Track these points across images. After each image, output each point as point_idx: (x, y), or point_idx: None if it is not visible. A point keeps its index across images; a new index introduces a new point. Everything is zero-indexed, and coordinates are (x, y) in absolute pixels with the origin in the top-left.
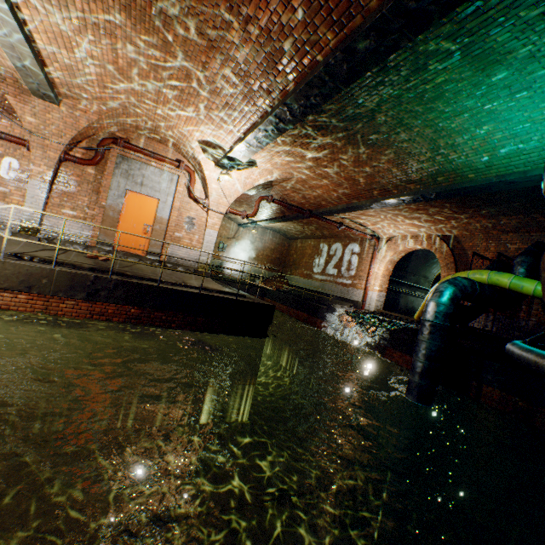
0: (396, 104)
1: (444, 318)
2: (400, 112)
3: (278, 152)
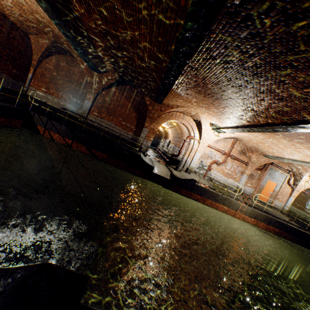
0: None
1: None
2: None
3: None
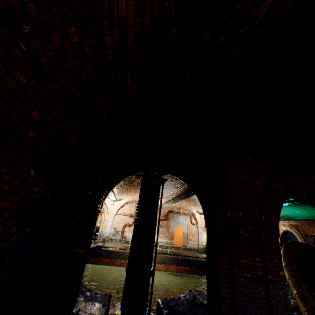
0: None
1: None
2: None
3: None
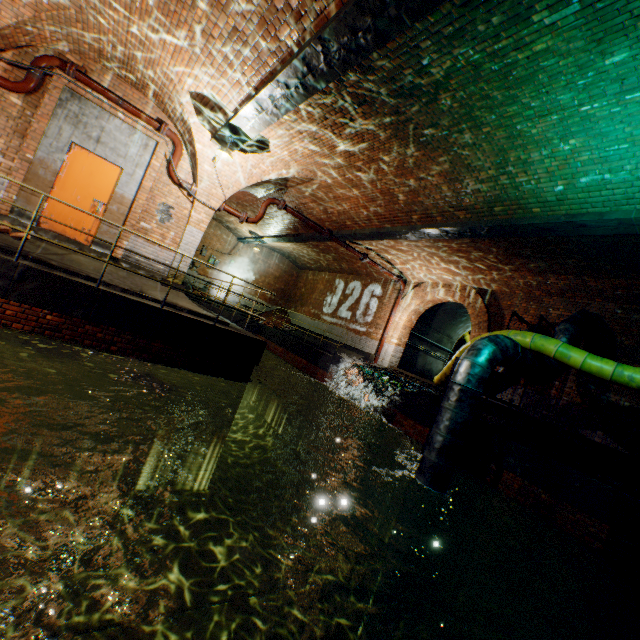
0: (471, 79)
1: (479, 384)
2: (473, 96)
3: (300, 133)
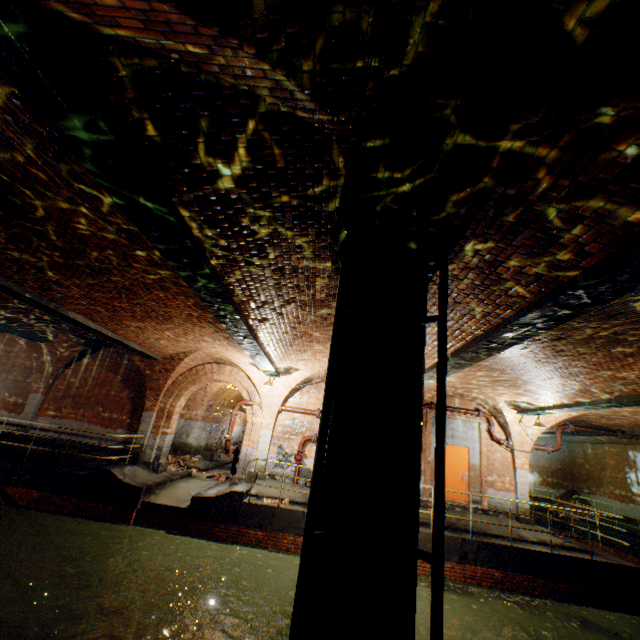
0: None
1: None
2: None
3: None
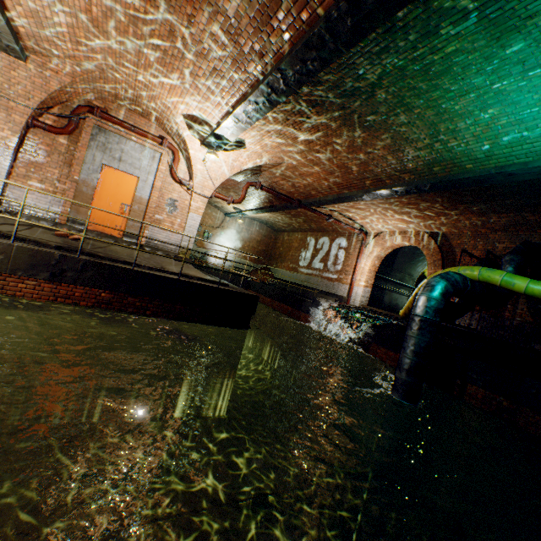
0: (399, 78)
1: (435, 314)
2: (402, 89)
3: (268, 132)
